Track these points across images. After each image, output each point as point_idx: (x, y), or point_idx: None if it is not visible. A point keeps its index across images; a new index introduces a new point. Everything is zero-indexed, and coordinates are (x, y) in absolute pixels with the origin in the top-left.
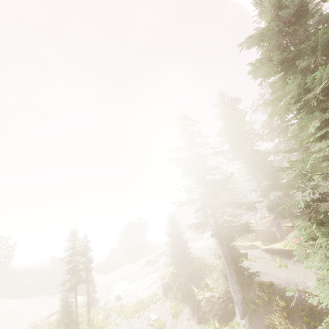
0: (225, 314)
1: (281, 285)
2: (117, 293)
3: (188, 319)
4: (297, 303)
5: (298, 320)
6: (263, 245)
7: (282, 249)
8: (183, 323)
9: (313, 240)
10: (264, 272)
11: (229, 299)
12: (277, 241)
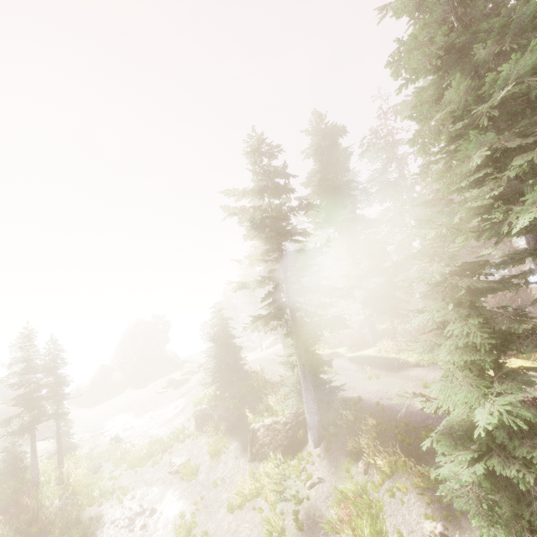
0: (293, 444)
1: (372, 400)
2: (114, 434)
3: (236, 457)
4: (391, 419)
5: (390, 440)
6: (350, 352)
7: (374, 356)
8: (227, 464)
9: (439, 329)
10: (349, 386)
11: (300, 424)
12: (367, 347)
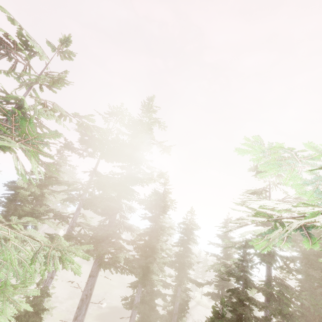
0: None
1: None
2: None
3: None
4: None
5: None
6: None
7: None
8: None
9: None
10: None
11: None
12: None
